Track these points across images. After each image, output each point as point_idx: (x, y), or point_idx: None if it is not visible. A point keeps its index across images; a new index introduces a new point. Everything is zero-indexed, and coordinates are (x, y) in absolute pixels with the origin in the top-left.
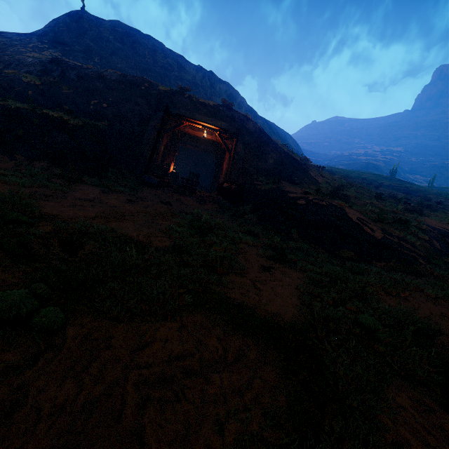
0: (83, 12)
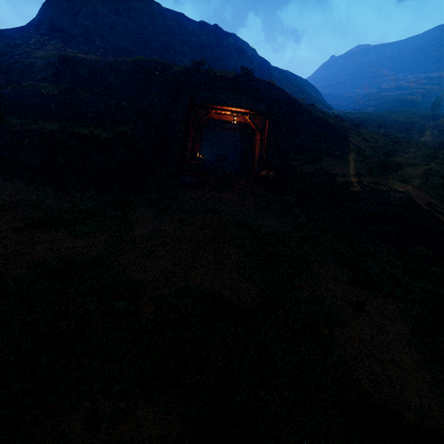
0: None
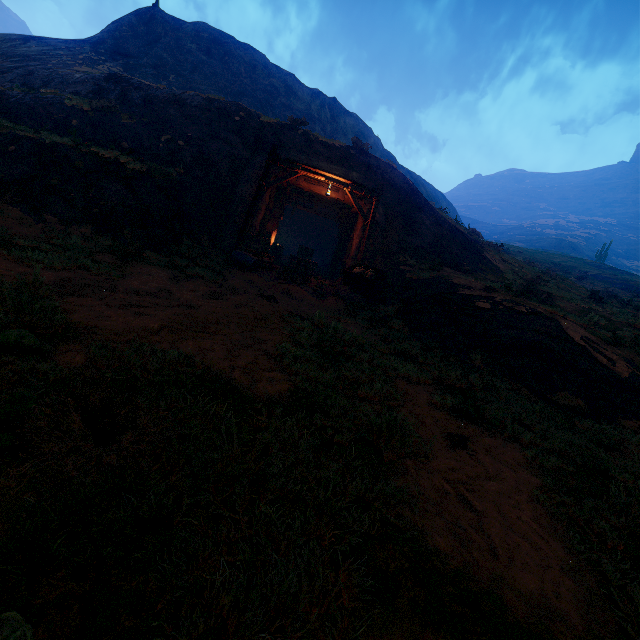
0: (156, 10)
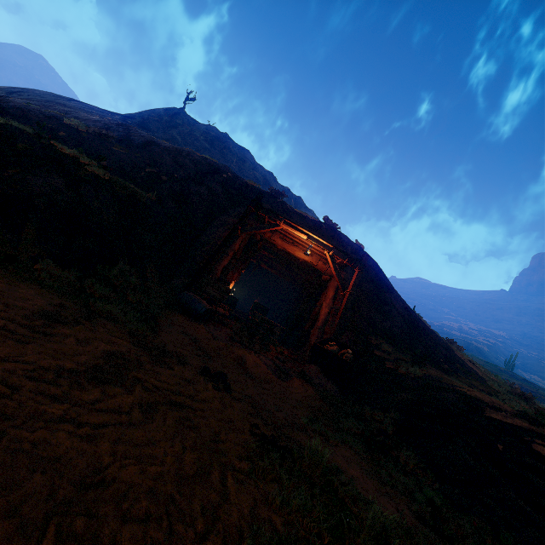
0: (182, 111)
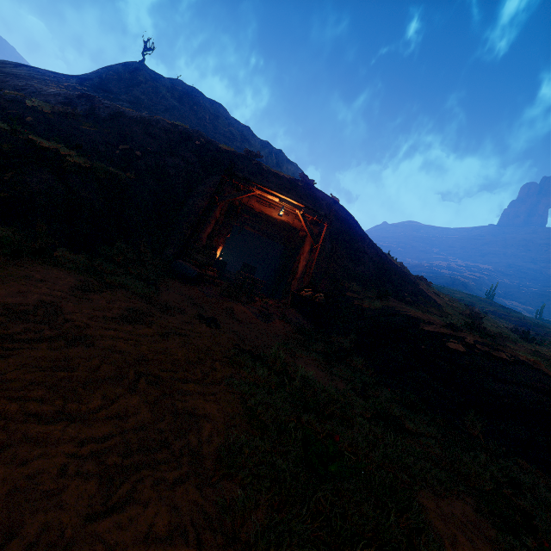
0: (142, 65)
